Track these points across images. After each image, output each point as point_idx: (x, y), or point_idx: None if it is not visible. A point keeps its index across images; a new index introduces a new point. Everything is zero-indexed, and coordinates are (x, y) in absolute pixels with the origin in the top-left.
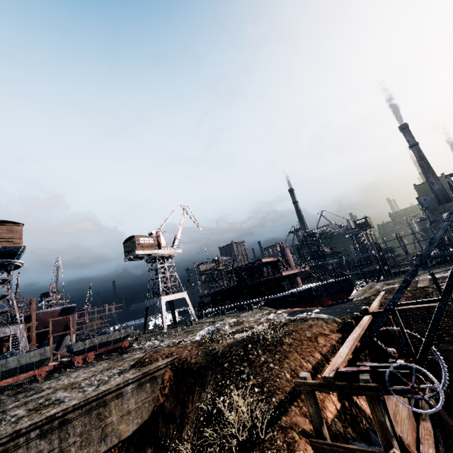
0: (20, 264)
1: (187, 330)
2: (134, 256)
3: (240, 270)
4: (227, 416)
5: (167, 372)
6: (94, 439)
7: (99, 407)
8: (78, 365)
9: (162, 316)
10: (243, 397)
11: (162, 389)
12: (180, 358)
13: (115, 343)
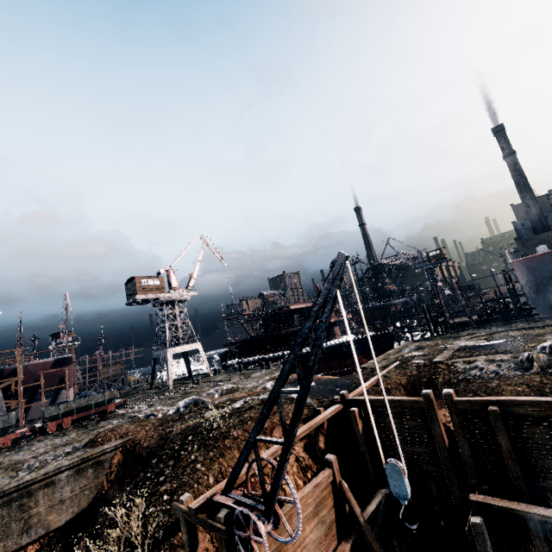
0: None
1: (188, 391)
2: (136, 301)
3: (267, 316)
4: (106, 533)
5: (117, 455)
6: (14, 531)
7: (22, 497)
8: (51, 432)
9: (168, 371)
10: (147, 506)
11: (108, 474)
12: (134, 440)
13: (98, 407)
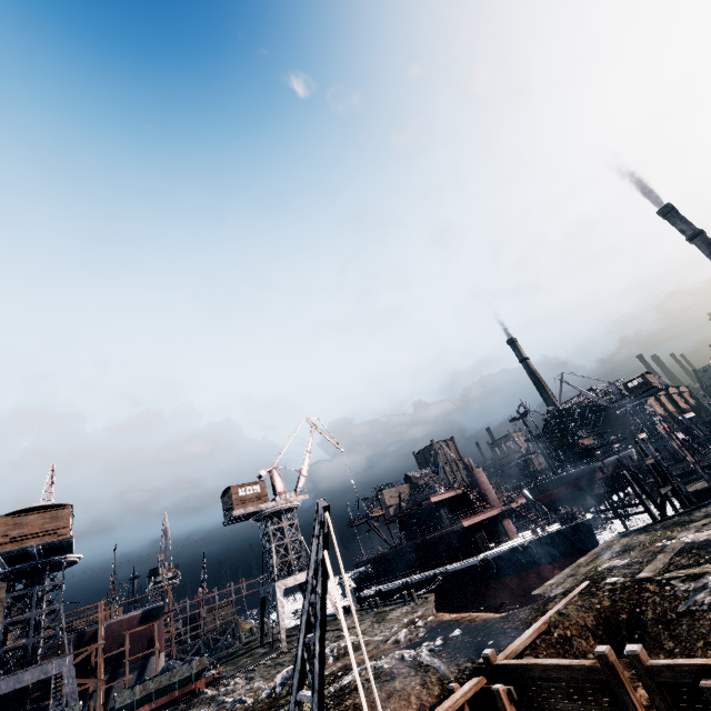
0: (74, 558)
1: None
2: (234, 517)
3: (404, 516)
4: None
5: None
6: None
7: None
8: None
9: (278, 616)
10: None
11: None
12: None
13: (184, 685)
